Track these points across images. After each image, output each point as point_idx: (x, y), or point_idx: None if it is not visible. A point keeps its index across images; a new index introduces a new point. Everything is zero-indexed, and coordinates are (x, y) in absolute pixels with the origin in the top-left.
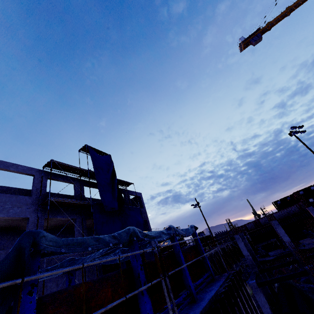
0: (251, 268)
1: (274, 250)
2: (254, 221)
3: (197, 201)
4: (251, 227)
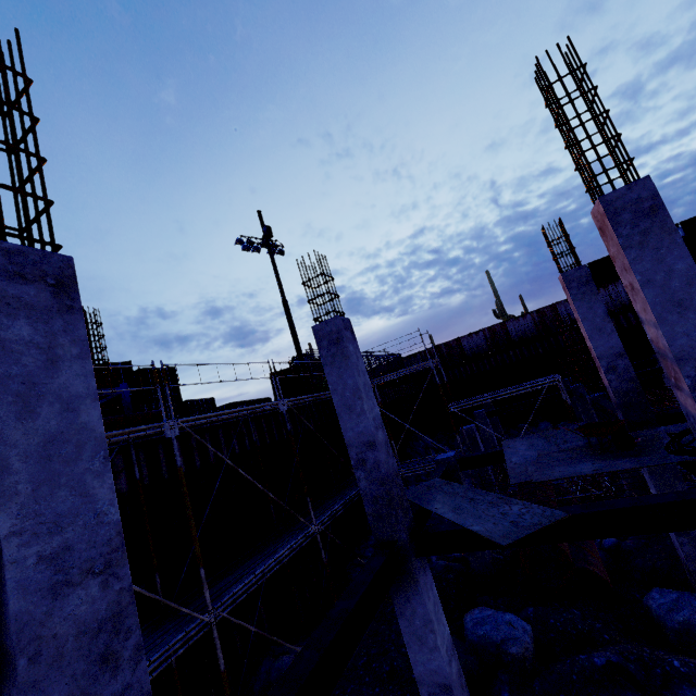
0: None
1: (540, 435)
2: (491, 329)
3: (265, 225)
4: (476, 347)
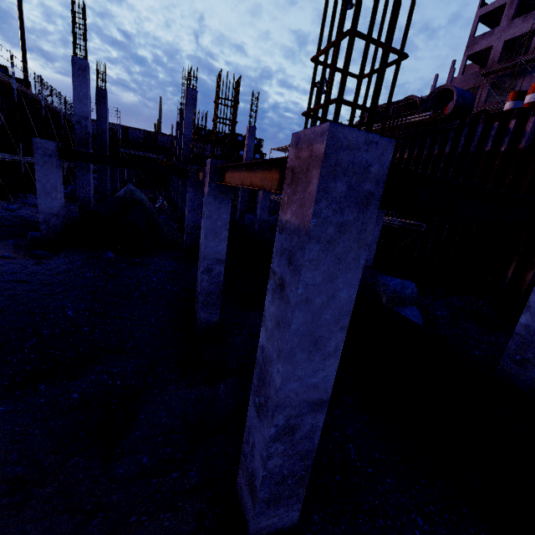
0: (78, 144)
1: None
2: (149, 132)
3: None
4: (137, 137)
